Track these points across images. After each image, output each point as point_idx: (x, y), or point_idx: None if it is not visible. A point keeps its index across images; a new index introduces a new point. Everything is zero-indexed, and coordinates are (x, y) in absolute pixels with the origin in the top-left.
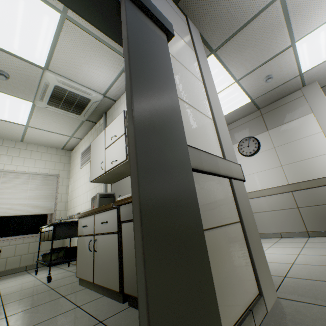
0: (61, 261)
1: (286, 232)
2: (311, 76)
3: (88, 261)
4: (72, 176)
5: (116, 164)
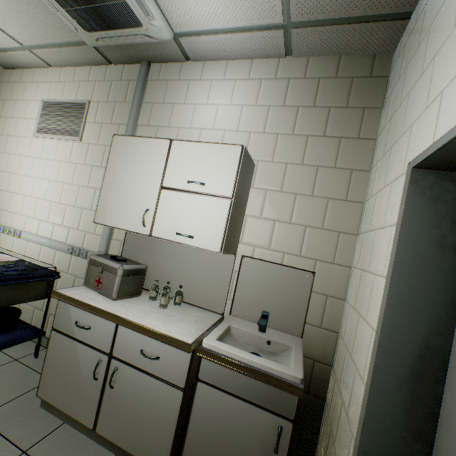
0: None
1: None
2: None
3: (84, 391)
4: (0, 134)
5: (190, 243)
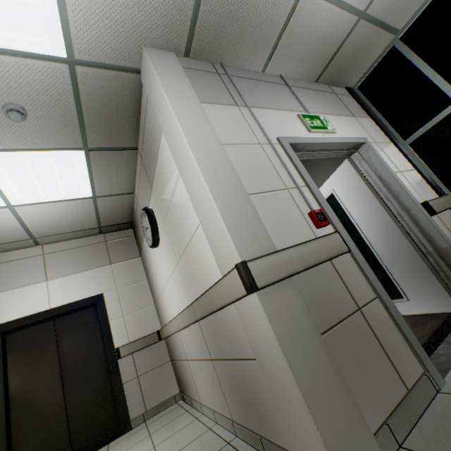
0: None
1: (218, 412)
2: (107, 46)
3: None
4: None
5: None
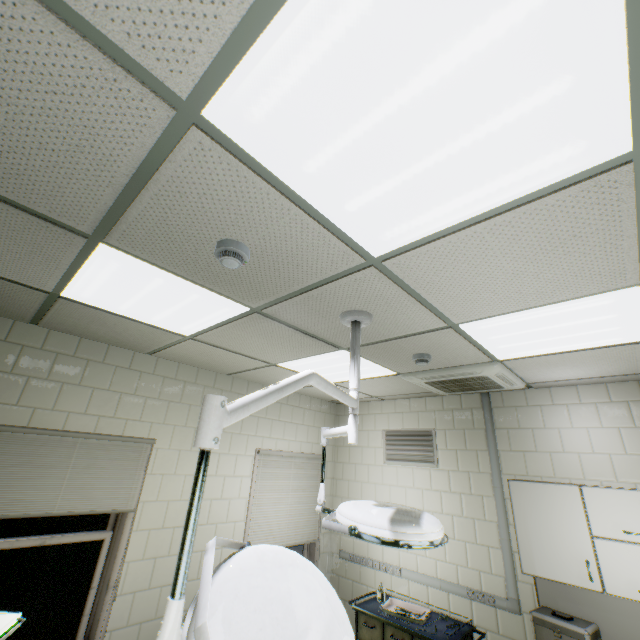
0: None
1: None
2: None
3: None
4: (347, 462)
5: None
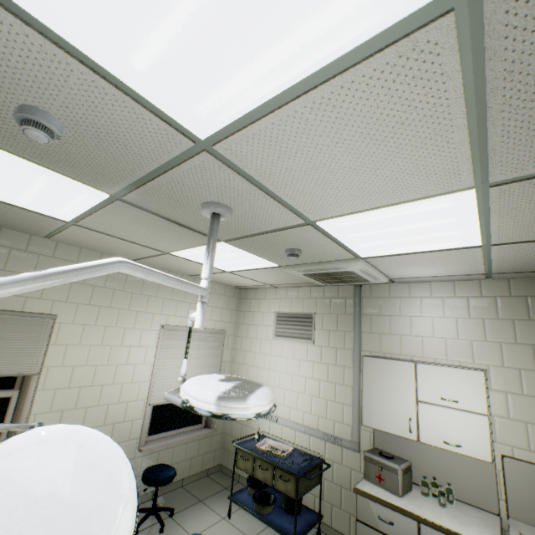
0: (301, 530)
1: None
2: None
3: None
4: (245, 337)
5: (459, 451)
